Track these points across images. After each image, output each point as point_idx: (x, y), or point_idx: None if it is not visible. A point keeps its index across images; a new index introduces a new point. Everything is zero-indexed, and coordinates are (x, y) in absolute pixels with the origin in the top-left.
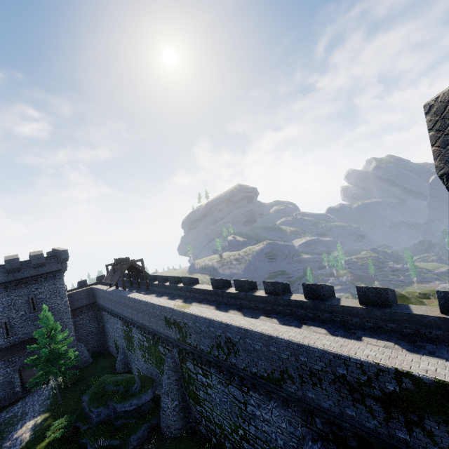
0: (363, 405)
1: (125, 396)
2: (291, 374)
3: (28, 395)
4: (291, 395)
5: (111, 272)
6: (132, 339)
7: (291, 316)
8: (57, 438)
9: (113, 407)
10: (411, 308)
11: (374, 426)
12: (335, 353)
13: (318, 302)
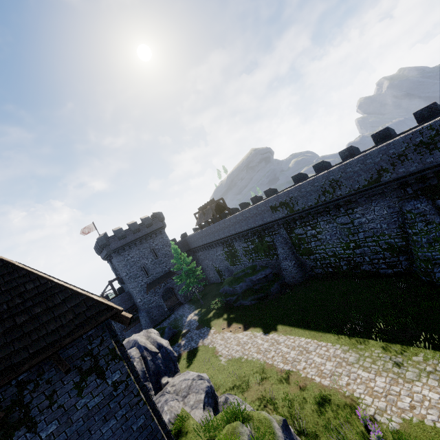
0: (436, 149)
1: (255, 272)
2: (385, 168)
3: (174, 312)
4: (388, 181)
5: (200, 217)
6: (236, 253)
7: None
8: (217, 310)
9: (249, 281)
10: None
11: None
12: (413, 131)
13: (386, 140)
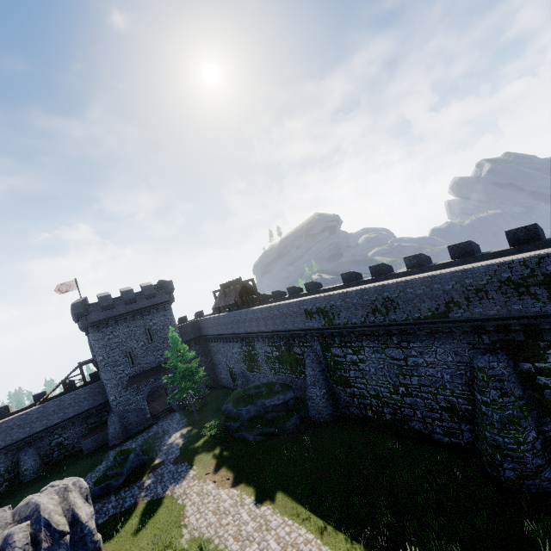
0: (528, 295)
1: (271, 393)
2: (457, 300)
3: (159, 421)
4: (458, 319)
5: (220, 297)
6: (256, 356)
7: None
8: (210, 438)
9: (261, 404)
10: None
11: (539, 308)
12: (499, 262)
13: (466, 257)
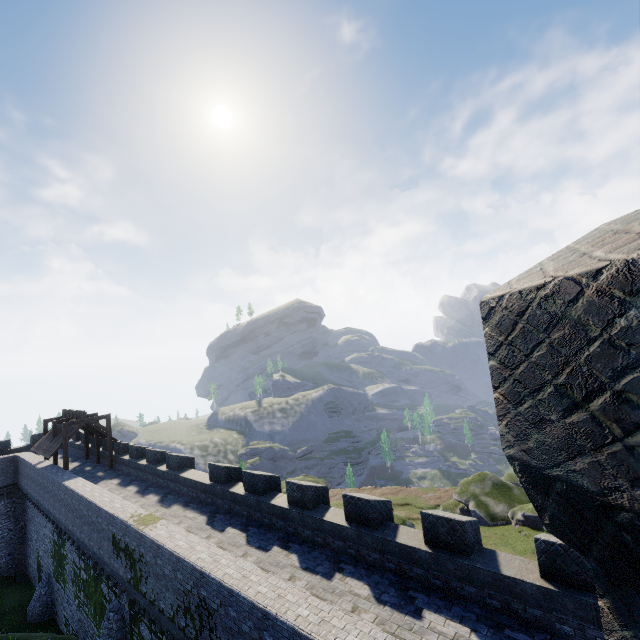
0: None
1: None
2: None
3: None
4: None
5: (50, 434)
6: (65, 560)
7: (323, 549)
8: None
9: None
10: (499, 560)
11: None
12: None
13: (364, 530)
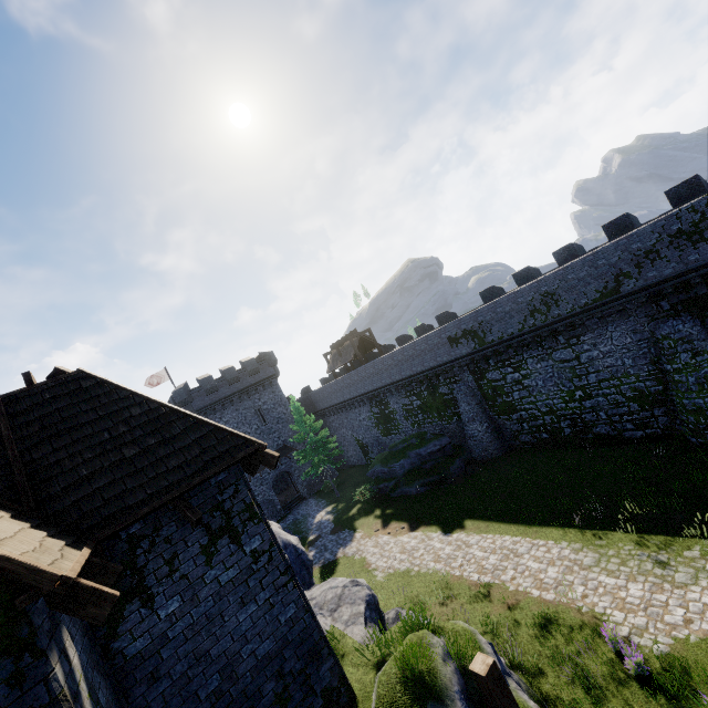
0: (702, 241)
1: (424, 442)
2: (626, 271)
3: (291, 511)
4: (631, 291)
5: (334, 359)
6: (392, 414)
7: None
8: (364, 505)
9: (415, 456)
10: None
11: None
12: (666, 216)
13: (626, 232)
